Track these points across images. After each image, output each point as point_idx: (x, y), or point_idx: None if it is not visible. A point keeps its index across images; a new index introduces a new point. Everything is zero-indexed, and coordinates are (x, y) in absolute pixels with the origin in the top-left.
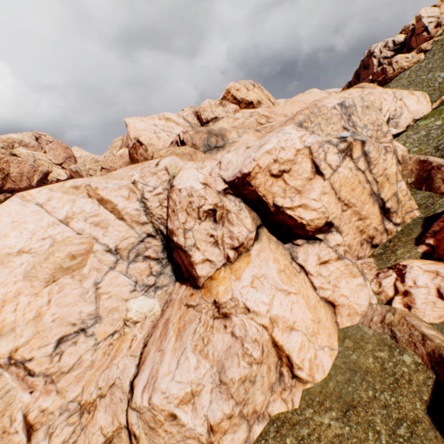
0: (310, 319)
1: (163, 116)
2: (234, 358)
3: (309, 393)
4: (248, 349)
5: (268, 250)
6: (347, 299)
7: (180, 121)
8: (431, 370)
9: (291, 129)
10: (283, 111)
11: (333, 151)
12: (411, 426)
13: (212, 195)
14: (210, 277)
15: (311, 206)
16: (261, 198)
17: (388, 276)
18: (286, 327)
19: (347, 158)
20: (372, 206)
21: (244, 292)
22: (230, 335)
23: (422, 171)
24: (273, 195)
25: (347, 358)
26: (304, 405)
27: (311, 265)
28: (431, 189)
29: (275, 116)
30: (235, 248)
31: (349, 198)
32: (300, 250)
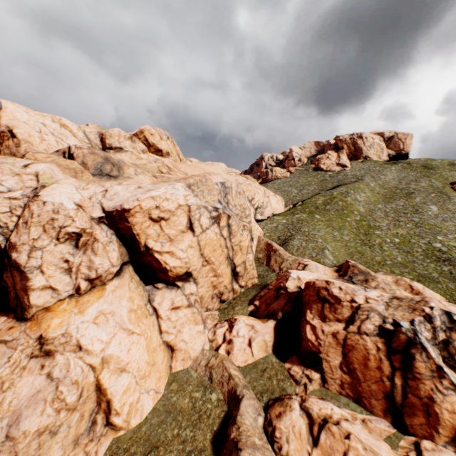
0: (146, 361)
1: (59, 120)
2: (39, 404)
3: (119, 440)
4: (63, 393)
5: (126, 288)
6: (186, 344)
7: (80, 133)
8: (227, 404)
9: (180, 186)
10: (186, 169)
11: (207, 215)
12: (197, 455)
13: (83, 219)
14: (47, 308)
15: (178, 255)
16: (135, 236)
17: (223, 326)
18: (118, 369)
19: (216, 224)
20: (226, 267)
21: (83, 327)
22: (45, 376)
23: (267, 250)
24: (147, 236)
25: (169, 400)
26: (109, 455)
27: (164, 309)
28: (269, 265)
29: (177, 170)
30: (91, 279)
31: (210, 256)
32: (158, 293)
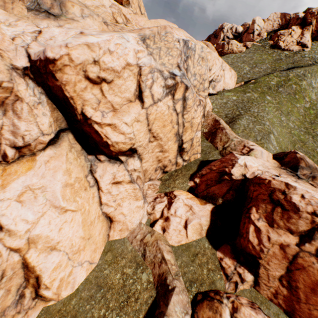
0: (80, 237)
1: None
2: None
3: (48, 311)
4: None
5: (63, 159)
6: (125, 217)
7: None
8: (156, 289)
9: (132, 37)
10: (145, 25)
11: (160, 83)
12: None
13: None
14: None
15: (121, 129)
16: (69, 99)
17: (162, 202)
18: (47, 247)
19: (170, 96)
20: (174, 143)
21: (2, 206)
22: None
23: (213, 127)
24: (84, 102)
25: (101, 272)
26: None
27: (105, 182)
28: (213, 142)
29: (135, 24)
30: (17, 147)
31: (159, 132)
32: (100, 165)
